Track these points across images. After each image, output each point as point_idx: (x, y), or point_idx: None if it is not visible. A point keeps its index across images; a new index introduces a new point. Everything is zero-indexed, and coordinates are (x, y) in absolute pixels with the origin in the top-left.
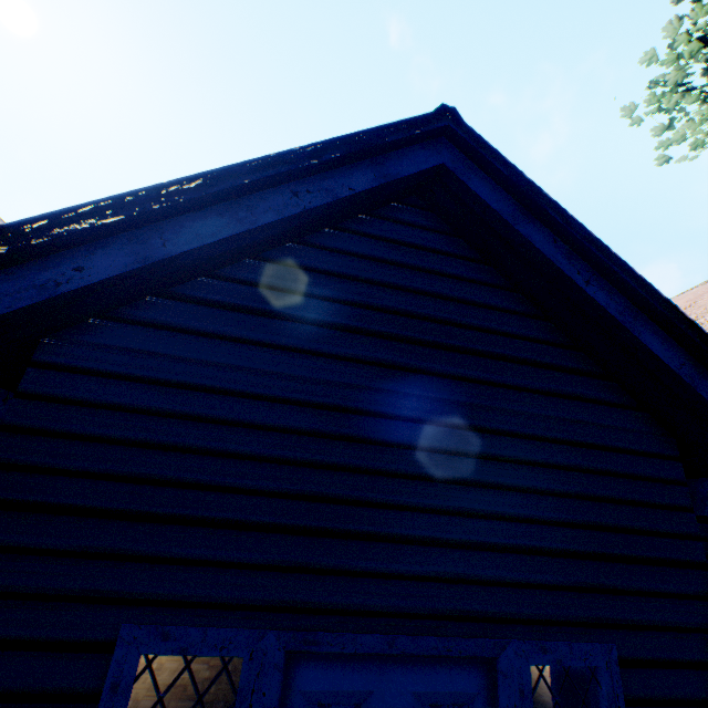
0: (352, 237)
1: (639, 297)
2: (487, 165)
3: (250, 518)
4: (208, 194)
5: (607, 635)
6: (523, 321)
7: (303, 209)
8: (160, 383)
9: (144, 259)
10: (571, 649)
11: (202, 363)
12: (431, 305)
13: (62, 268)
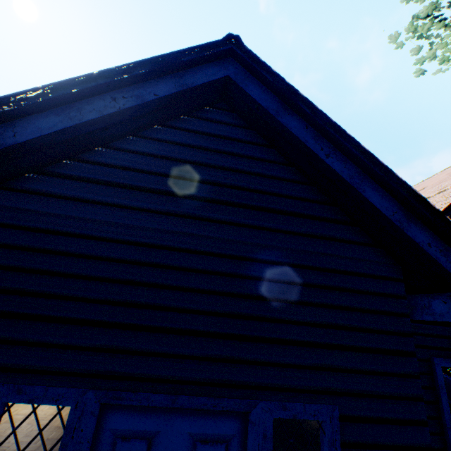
0: (174, 131)
1: (365, 164)
2: (259, 75)
3: (84, 317)
4: (45, 100)
5: (333, 399)
6: (294, 186)
7: (118, 109)
8: (32, 229)
9: None
10: (304, 408)
11: (61, 216)
12: (227, 176)
13: None
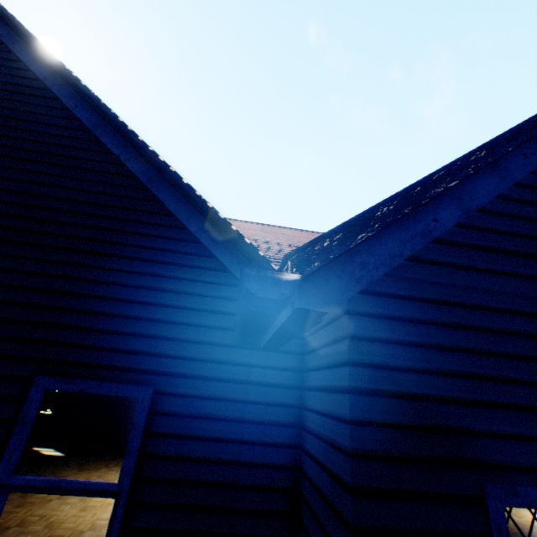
0: None
1: None
2: None
3: (528, 402)
4: (492, 160)
5: None
6: None
7: (536, 167)
8: (429, 301)
9: (466, 210)
10: None
11: (448, 285)
12: None
13: (425, 220)
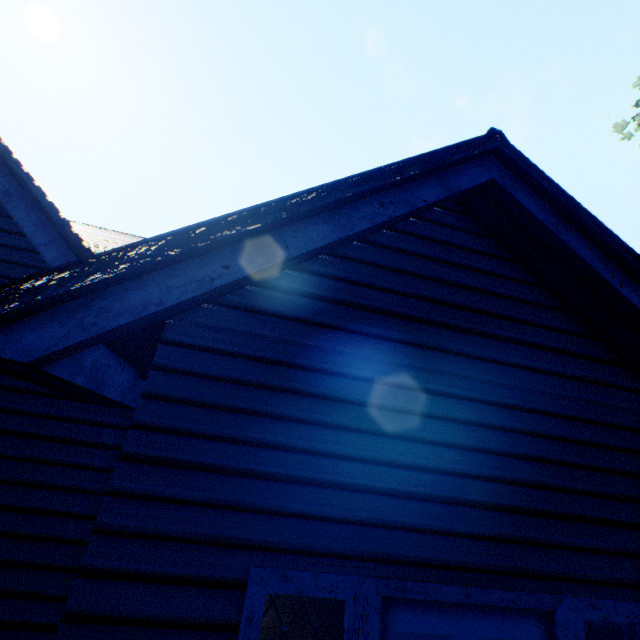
0: (404, 237)
1: None
2: (531, 181)
3: (343, 479)
4: (321, 205)
5: None
6: (551, 314)
7: (389, 218)
8: (263, 360)
9: (273, 259)
10: (615, 607)
11: (295, 344)
12: (474, 298)
13: (213, 266)
